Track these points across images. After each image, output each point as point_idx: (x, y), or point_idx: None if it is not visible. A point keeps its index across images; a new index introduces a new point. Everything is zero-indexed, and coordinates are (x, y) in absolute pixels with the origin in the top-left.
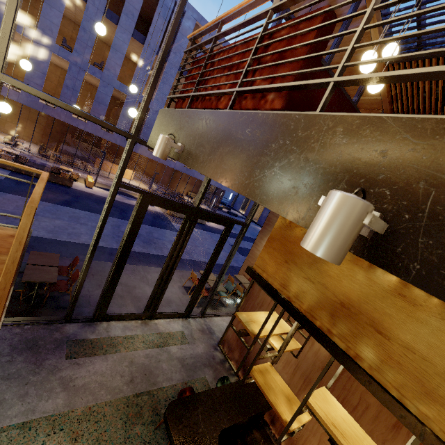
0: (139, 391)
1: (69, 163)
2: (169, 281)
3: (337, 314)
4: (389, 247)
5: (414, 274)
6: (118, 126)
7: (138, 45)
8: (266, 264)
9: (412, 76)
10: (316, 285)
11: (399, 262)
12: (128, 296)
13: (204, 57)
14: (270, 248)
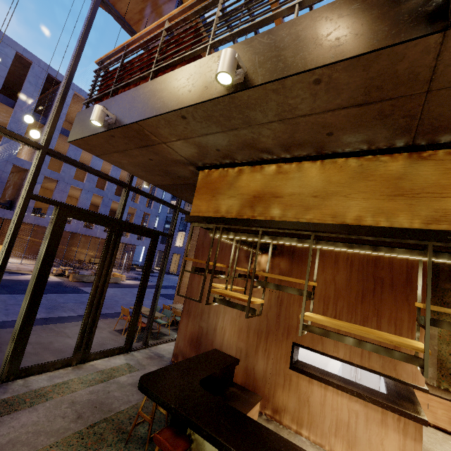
0: (92, 422)
1: None
2: (101, 308)
3: (254, 204)
4: (250, 79)
5: (260, 81)
6: None
7: (5, 109)
8: (200, 207)
9: (239, 32)
10: (236, 197)
11: (255, 81)
12: (45, 351)
13: (117, 67)
14: (199, 195)
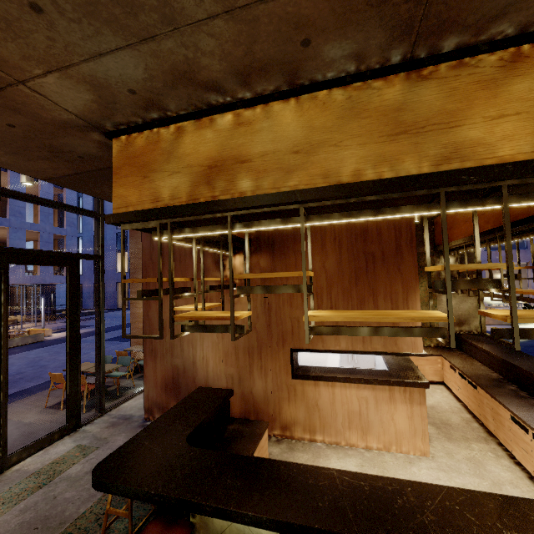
0: None
1: None
2: (5, 388)
3: (211, 178)
4: None
5: None
6: None
7: None
8: (126, 197)
9: None
10: (182, 172)
11: None
12: None
13: None
14: (121, 179)
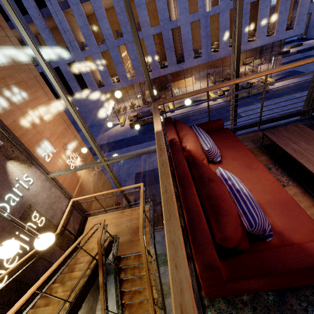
0: None
1: (157, 99)
2: None
3: None
4: None
5: None
6: (168, 59)
7: None
8: None
9: None
10: None
11: None
12: None
13: None
14: None
